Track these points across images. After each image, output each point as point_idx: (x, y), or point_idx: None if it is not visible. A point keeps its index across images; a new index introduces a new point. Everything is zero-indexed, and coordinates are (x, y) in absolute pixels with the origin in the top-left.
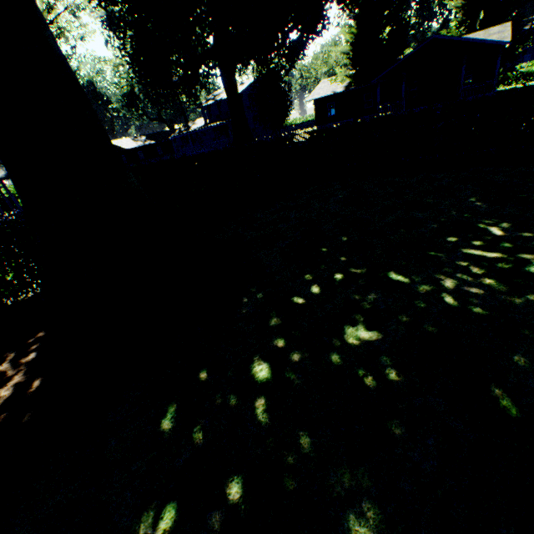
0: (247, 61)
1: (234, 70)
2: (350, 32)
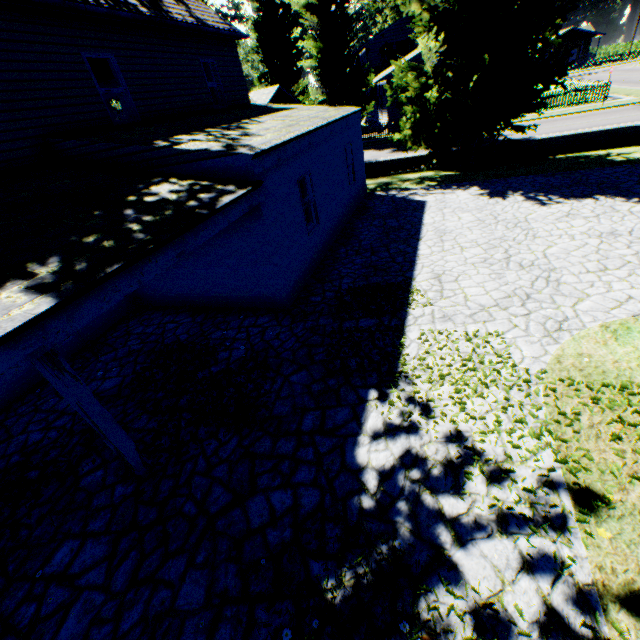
0: None
1: None
2: None
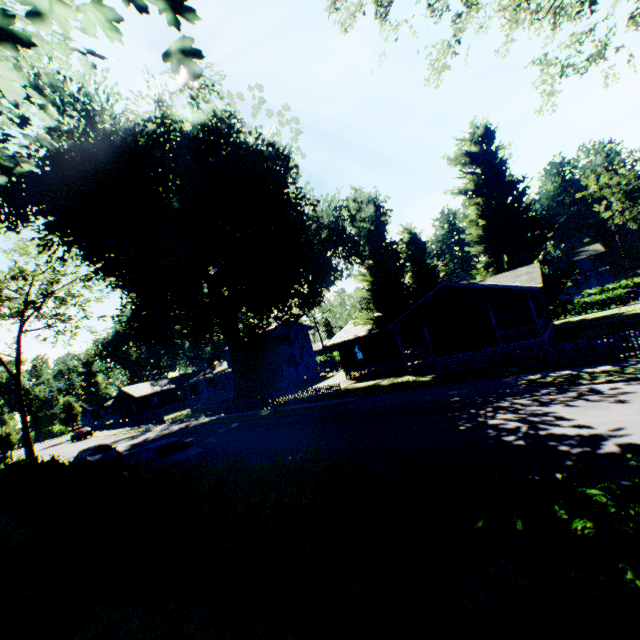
0: (261, 309)
1: (235, 321)
2: (366, 280)
